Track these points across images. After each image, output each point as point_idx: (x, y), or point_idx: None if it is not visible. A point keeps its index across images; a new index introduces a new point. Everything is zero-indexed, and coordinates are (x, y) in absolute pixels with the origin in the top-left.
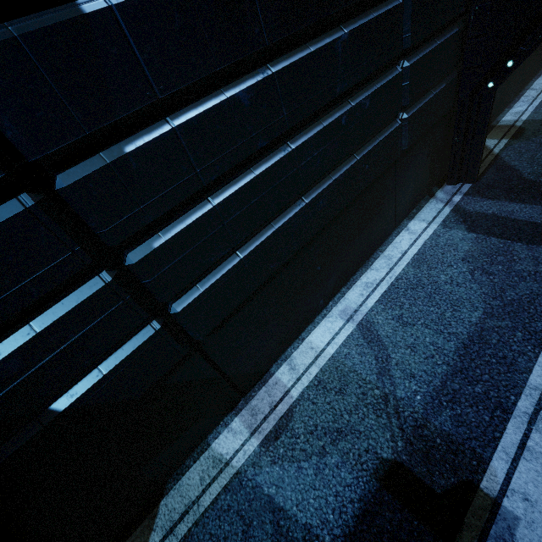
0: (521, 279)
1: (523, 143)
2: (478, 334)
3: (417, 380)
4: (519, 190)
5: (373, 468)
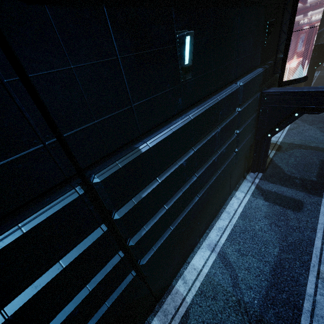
0: (293, 231)
1: (282, 154)
2: (279, 262)
3: (254, 290)
4: (284, 179)
5: None
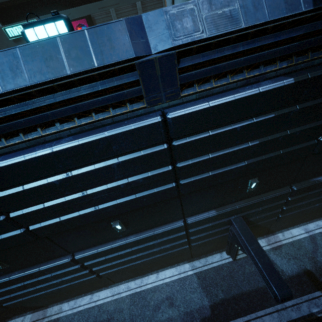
0: None
1: None
2: None
3: None
4: None
5: (303, 269)
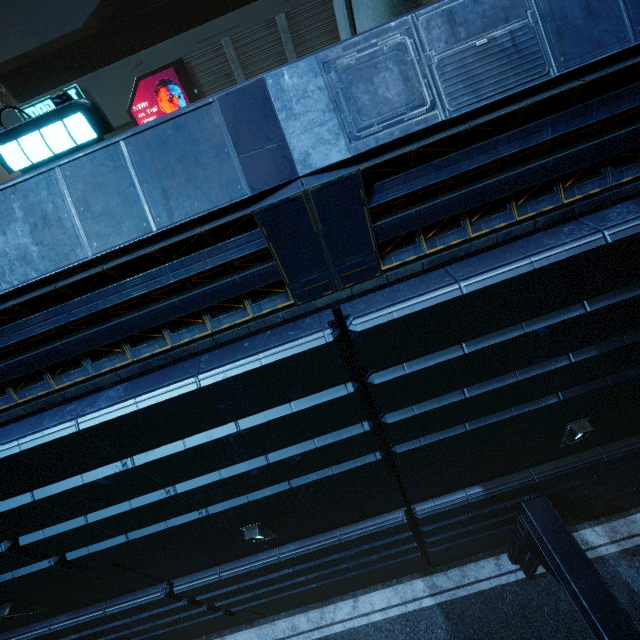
0: None
1: None
2: None
3: None
4: None
5: None
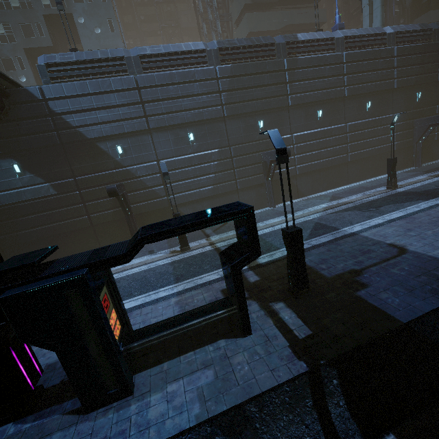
0: None
1: None
2: None
3: None
4: None
5: None
